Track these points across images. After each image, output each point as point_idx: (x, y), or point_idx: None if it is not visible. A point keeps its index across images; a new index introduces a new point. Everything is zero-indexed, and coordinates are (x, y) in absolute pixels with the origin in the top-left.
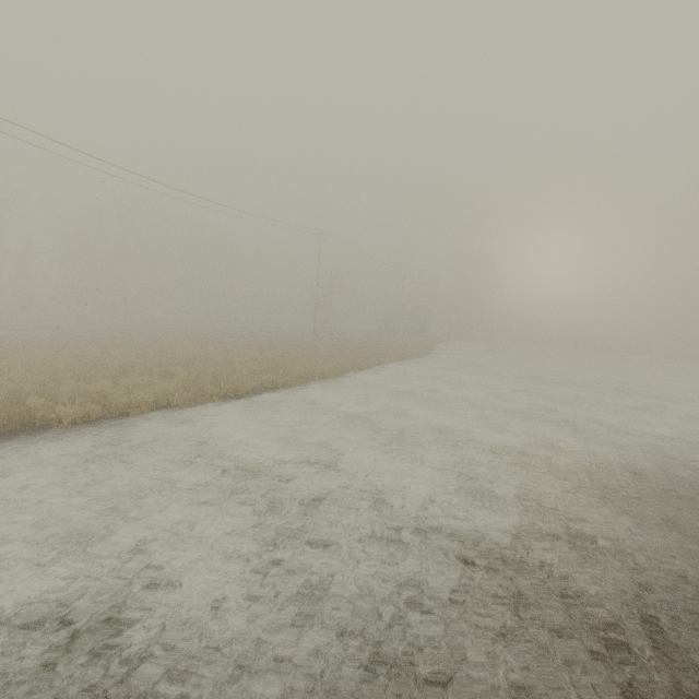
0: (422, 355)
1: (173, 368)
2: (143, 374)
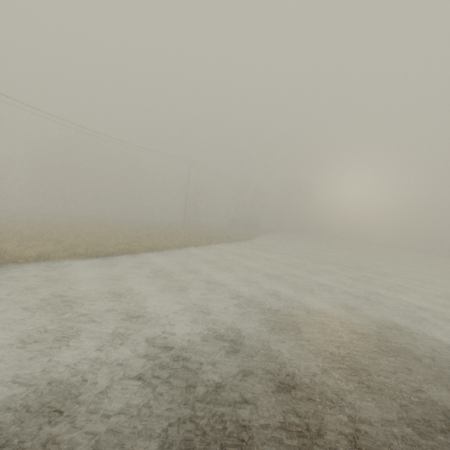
0: (245, 240)
1: (67, 238)
2: (44, 240)
